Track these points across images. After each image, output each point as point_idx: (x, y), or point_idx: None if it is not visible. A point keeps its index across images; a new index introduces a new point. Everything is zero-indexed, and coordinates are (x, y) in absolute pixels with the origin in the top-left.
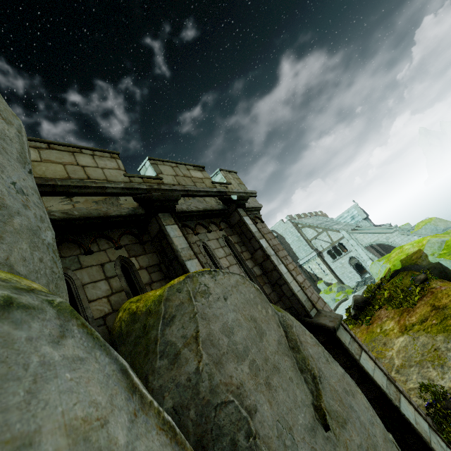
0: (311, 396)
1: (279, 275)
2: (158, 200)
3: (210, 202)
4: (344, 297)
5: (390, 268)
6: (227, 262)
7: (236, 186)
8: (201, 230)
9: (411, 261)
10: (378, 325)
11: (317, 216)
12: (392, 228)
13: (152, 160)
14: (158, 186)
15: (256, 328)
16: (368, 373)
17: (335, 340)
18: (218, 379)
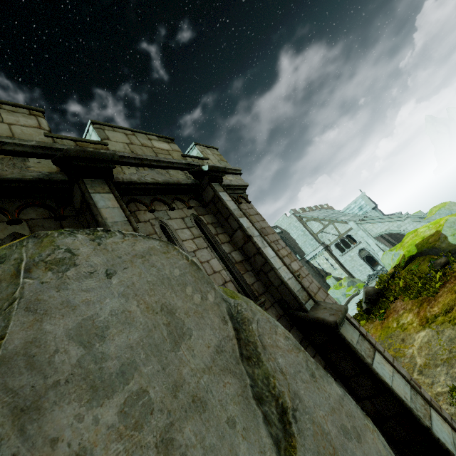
0: (275, 451)
1: (264, 260)
2: (80, 158)
3: (175, 175)
4: (356, 292)
5: (404, 254)
6: (193, 245)
7: (215, 162)
8: (161, 206)
9: (428, 245)
10: (393, 319)
11: (323, 209)
12: (403, 216)
13: (97, 124)
14: (96, 149)
15: (170, 326)
16: (384, 381)
17: (339, 339)
18: (7, 453)
